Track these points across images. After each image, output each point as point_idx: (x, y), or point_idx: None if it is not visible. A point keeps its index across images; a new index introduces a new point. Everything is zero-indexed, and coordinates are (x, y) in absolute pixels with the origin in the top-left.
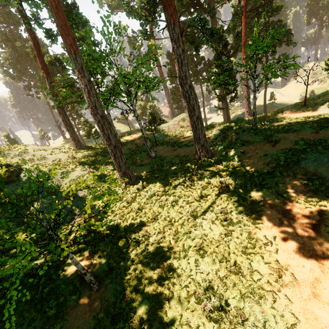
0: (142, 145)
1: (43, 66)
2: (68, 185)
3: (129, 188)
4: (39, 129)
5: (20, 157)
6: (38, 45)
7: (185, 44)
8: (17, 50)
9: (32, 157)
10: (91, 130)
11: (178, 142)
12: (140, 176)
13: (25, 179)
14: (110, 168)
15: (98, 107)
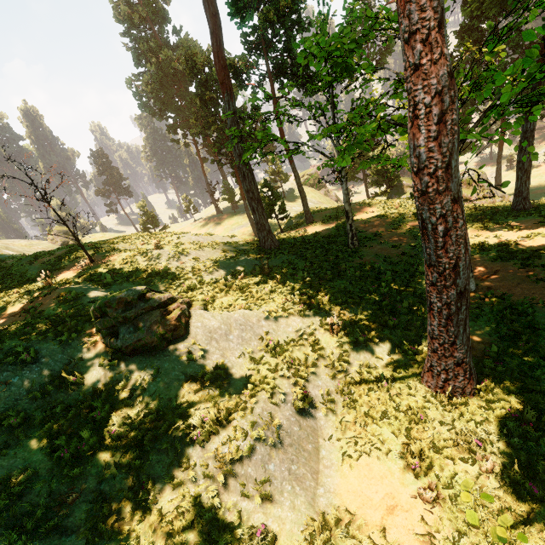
0: (410, 248)
1: (224, 77)
2: (288, 360)
3: (468, 409)
4: (183, 196)
5: (177, 262)
6: (220, 31)
7: (490, 5)
8: (161, 66)
9: (195, 262)
10: (276, 203)
11: (518, 249)
12: (480, 364)
13: (202, 334)
14: (369, 315)
15: (455, 169)
